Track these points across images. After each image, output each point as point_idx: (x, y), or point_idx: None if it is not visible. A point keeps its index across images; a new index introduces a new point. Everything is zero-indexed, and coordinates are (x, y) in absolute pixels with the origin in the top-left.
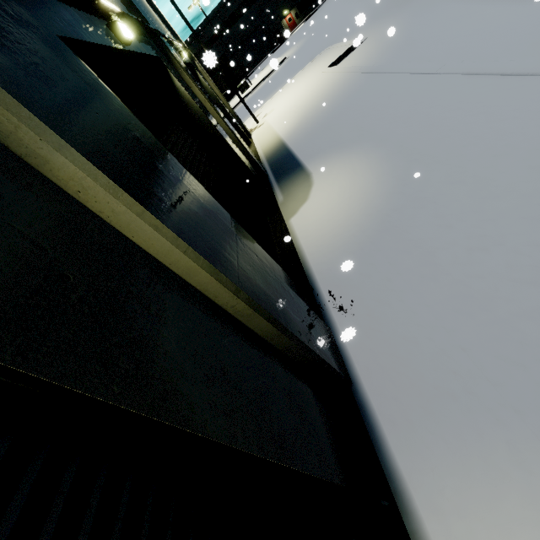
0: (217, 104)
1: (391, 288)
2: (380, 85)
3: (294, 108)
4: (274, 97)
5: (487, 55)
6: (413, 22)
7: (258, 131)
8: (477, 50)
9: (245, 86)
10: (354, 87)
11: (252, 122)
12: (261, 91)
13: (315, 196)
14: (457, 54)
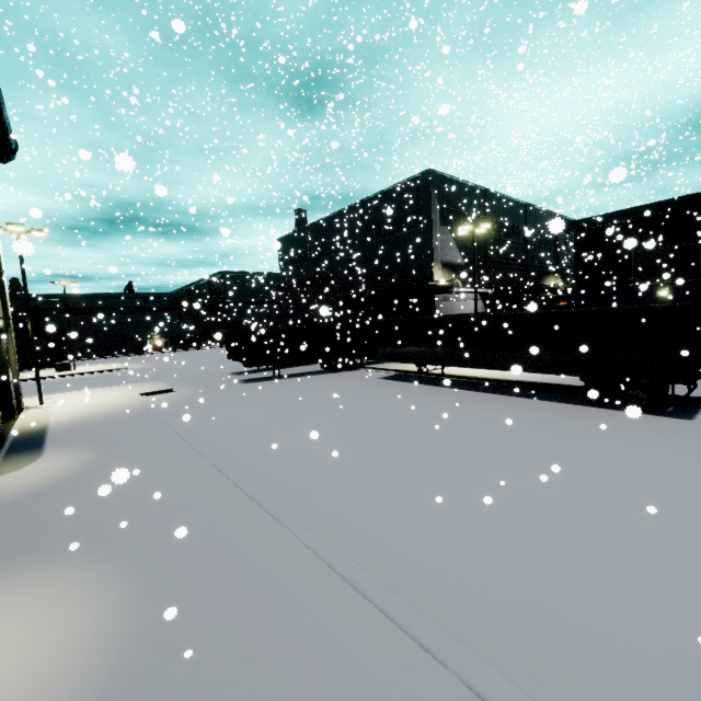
0: (3, 368)
1: (23, 514)
2: (145, 419)
3: (86, 408)
4: (81, 392)
5: (197, 429)
6: (202, 397)
7: (35, 410)
8: (198, 425)
9: (65, 367)
10: (135, 414)
11: (37, 401)
12: (79, 381)
13: (30, 467)
14: (191, 423)
